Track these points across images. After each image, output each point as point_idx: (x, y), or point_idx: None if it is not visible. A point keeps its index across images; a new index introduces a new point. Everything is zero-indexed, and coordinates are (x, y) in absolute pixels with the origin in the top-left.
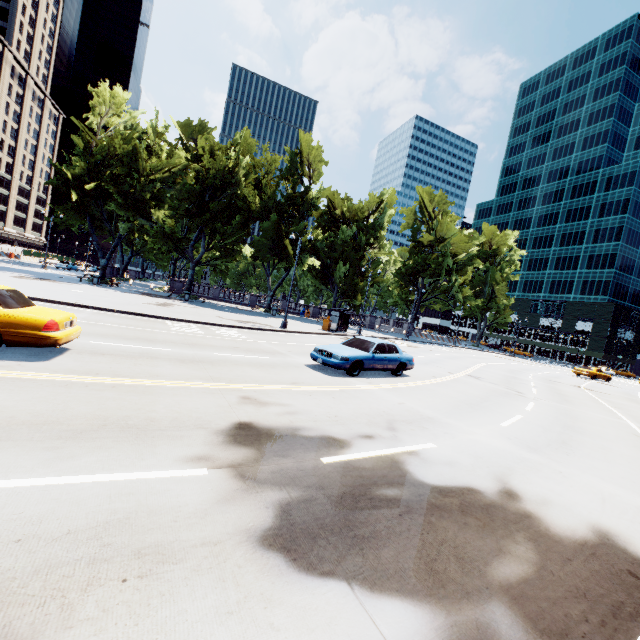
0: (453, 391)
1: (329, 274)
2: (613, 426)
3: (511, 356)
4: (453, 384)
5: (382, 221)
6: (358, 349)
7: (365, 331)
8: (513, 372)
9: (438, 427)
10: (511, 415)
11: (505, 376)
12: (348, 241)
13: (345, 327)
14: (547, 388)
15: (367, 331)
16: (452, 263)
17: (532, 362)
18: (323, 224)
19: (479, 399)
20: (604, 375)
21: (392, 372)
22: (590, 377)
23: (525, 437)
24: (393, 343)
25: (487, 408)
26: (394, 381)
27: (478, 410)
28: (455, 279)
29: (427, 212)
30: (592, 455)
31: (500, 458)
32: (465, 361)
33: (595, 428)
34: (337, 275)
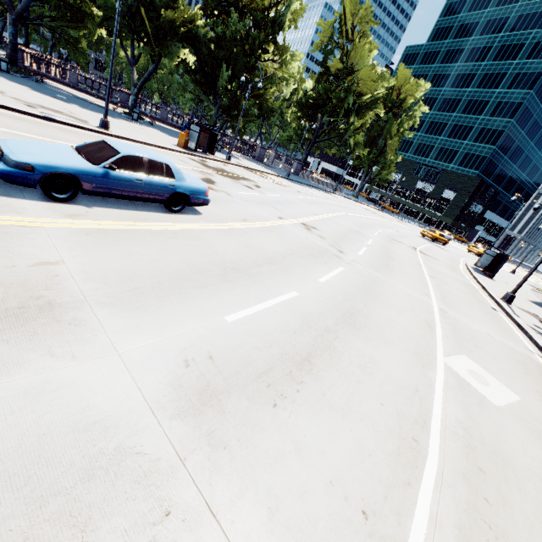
0: (238, 244)
1: (212, 82)
2: (412, 309)
3: (380, 211)
4: (258, 233)
5: (284, 20)
6: (84, 157)
7: (245, 161)
8: (363, 226)
9: (5, 341)
10: (279, 293)
11: (349, 230)
12: (238, 39)
13: (211, 149)
14: (381, 248)
15: (248, 161)
16: (353, 102)
17: (394, 219)
18: (211, 5)
19: (264, 260)
20: (443, 240)
21: (164, 205)
22: (432, 240)
23: (236, 353)
24: (167, 161)
25: (253, 278)
26: (147, 218)
27: (227, 282)
28: (351, 122)
29: (345, 29)
30: (329, 395)
31: (4, 483)
32: (323, 208)
33: (387, 315)
34: (220, 85)
